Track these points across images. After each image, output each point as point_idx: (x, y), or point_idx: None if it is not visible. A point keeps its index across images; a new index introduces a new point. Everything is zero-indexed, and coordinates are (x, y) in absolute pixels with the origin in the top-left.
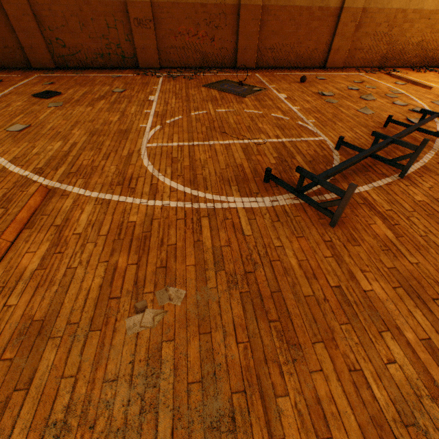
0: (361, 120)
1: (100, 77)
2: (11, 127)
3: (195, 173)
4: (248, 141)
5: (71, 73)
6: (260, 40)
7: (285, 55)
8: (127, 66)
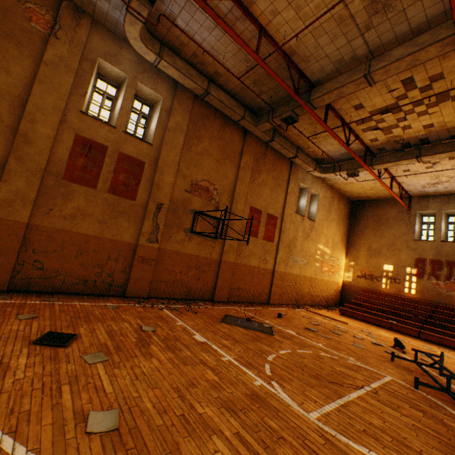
0: (370, 354)
1: (92, 307)
2: (88, 420)
3: (416, 451)
4: (364, 390)
5: (38, 298)
6: (231, 282)
7: (245, 293)
8: (111, 293)
